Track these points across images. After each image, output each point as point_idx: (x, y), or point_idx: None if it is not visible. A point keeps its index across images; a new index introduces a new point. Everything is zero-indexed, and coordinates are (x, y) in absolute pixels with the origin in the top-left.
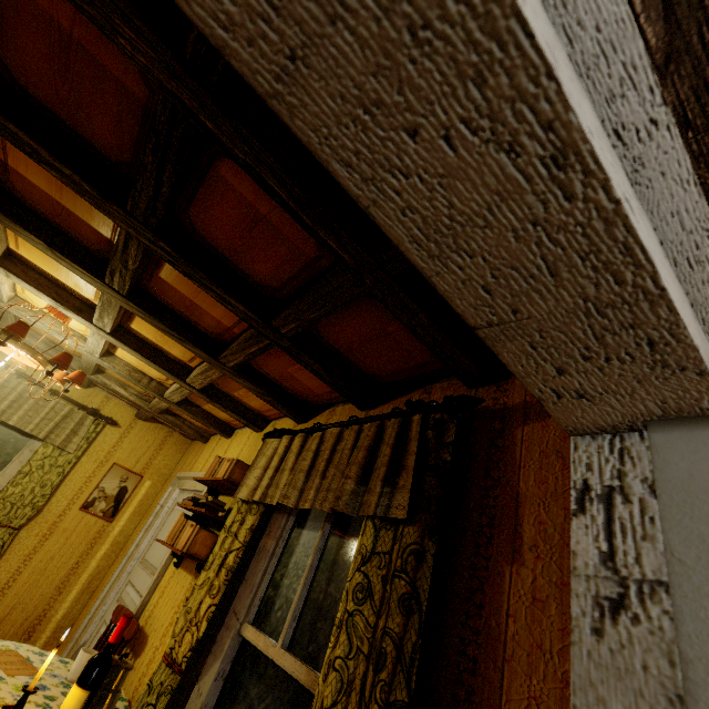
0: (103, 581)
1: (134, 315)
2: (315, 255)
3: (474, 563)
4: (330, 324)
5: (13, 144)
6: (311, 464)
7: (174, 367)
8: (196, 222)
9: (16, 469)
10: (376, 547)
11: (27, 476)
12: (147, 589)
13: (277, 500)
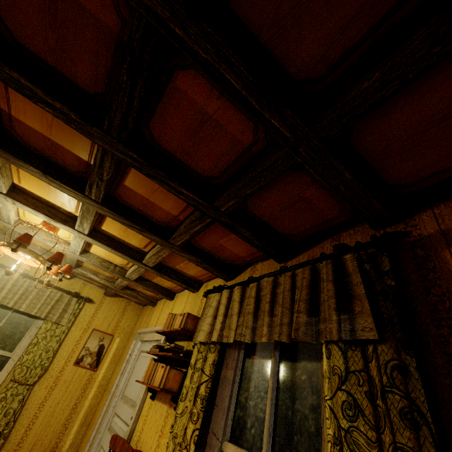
0: (95, 415)
1: (104, 219)
2: (250, 142)
3: (451, 370)
4: (257, 198)
5: (16, 90)
6: (256, 307)
7: (133, 253)
8: (155, 133)
9: (27, 342)
10: (348, 367)
11: (35, 346)
12: (133, 419)
13: (235, 338)
